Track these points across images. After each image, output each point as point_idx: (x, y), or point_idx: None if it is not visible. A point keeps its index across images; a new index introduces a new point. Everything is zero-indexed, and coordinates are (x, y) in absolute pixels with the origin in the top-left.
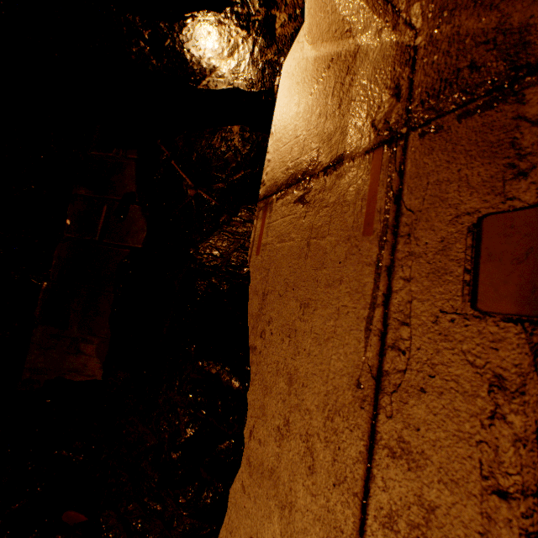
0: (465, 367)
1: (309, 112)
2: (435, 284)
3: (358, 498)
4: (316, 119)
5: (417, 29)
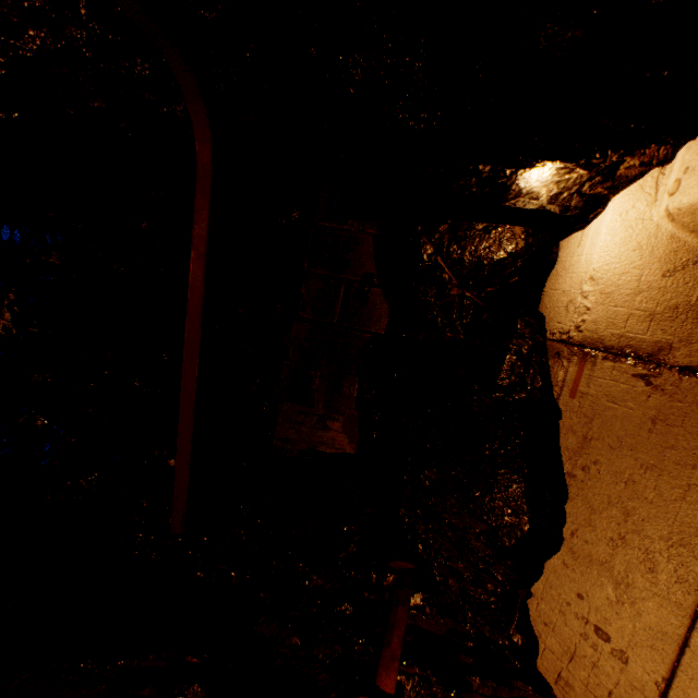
0: None
1: (660, 294)
2: None
3: (697, 592)
4: (670, 310)
5: None
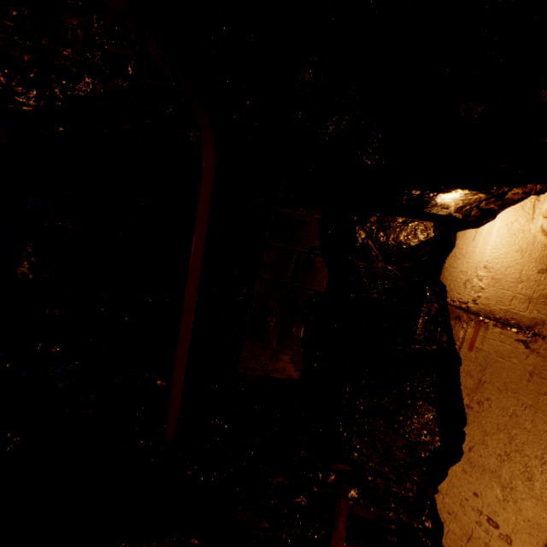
0: None
1: (536, 285)
2: None
3: None
4: (543, 297)
5: None
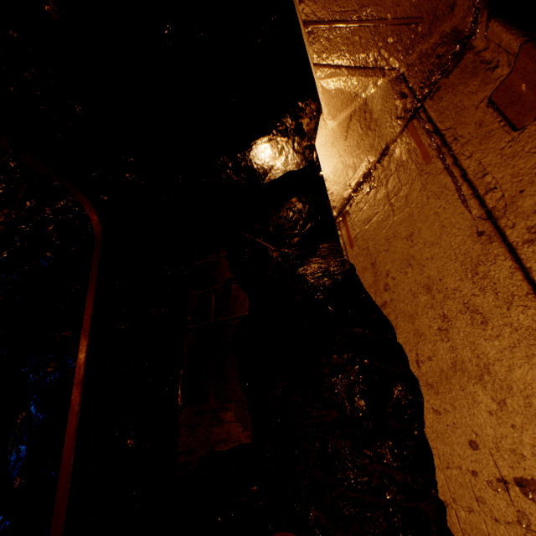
0: (534, 157)
1: (349, 147)
2: (487, 142)
3: (530, 294)
4: (356, 147)
5: (397, 68)
